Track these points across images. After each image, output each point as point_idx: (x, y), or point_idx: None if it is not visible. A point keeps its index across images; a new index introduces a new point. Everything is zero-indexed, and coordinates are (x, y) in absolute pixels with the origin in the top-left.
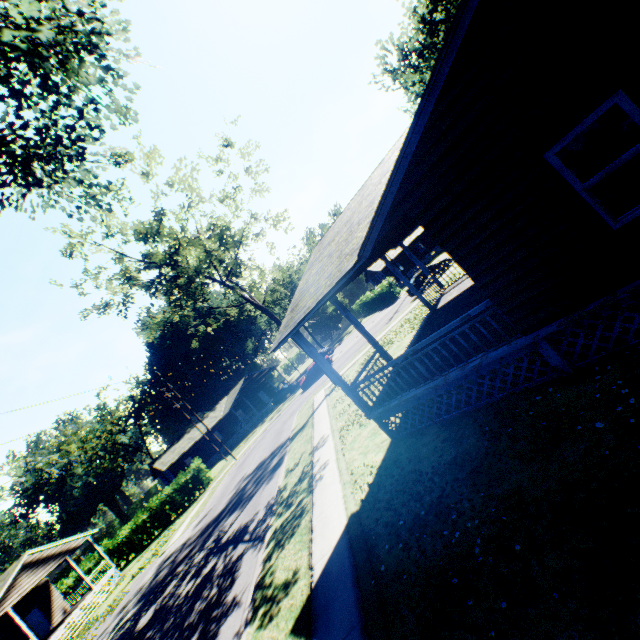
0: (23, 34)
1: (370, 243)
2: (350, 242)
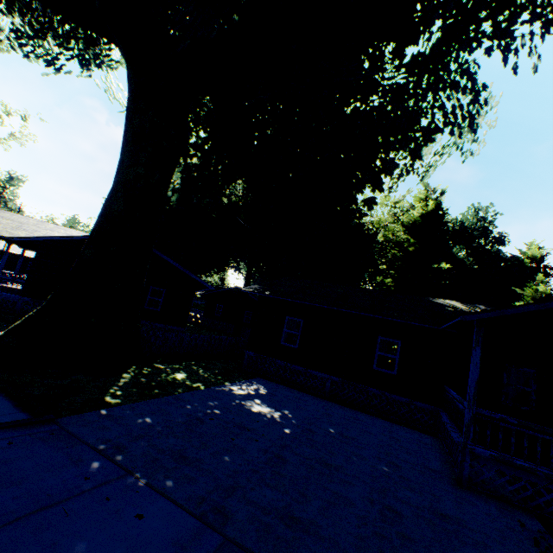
0: (22, 49)
1: (21, 239)
2: (15, 230)
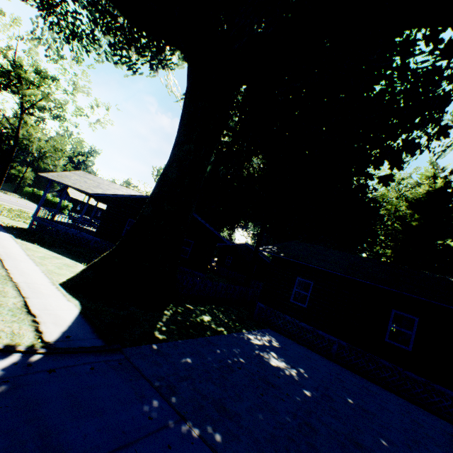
0: (113, 59)
1: (99, 195)
2: (95, 188)
